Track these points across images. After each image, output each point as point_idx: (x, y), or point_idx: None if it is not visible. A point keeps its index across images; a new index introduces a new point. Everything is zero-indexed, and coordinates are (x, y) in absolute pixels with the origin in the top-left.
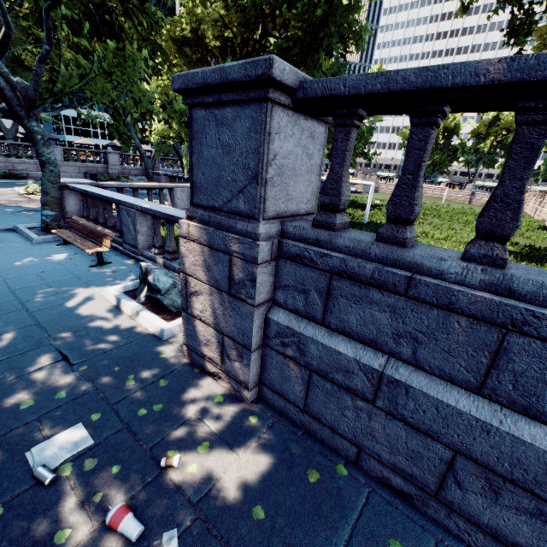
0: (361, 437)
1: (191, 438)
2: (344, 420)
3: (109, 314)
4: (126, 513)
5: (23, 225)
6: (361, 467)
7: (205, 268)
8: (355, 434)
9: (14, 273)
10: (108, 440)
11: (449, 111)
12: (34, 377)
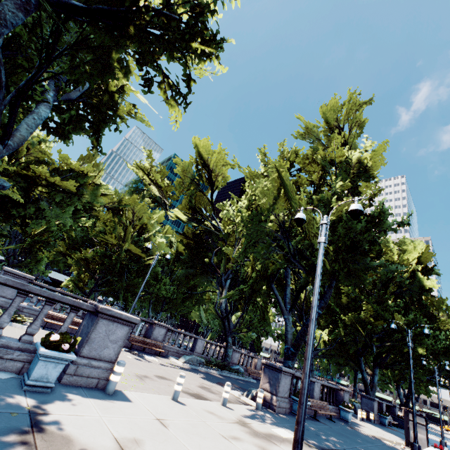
0: None
1: None
2: None
3: None
4: None
5: None
6: None
7: None
8: None
9: None
10: None
11: None
12: None
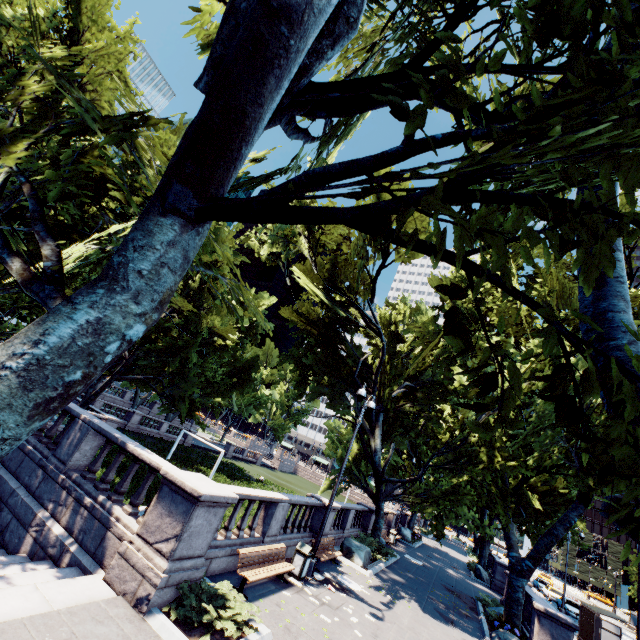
0: None
1: None
2: None
3: None
4: None
5: None
6: None
7: None
8: None
9: None
10: None
11: None
12: None
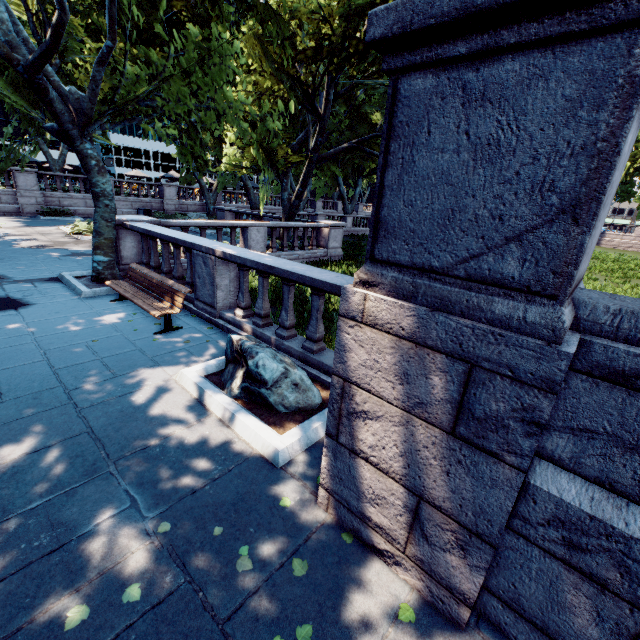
0: None
1: None
2: None
3: (190, 416)
4: None
5: (70, 273)
6: None
7: (394, 377)
8: None
9: (58, 343)
10: None
11: None
12: (87, 547)
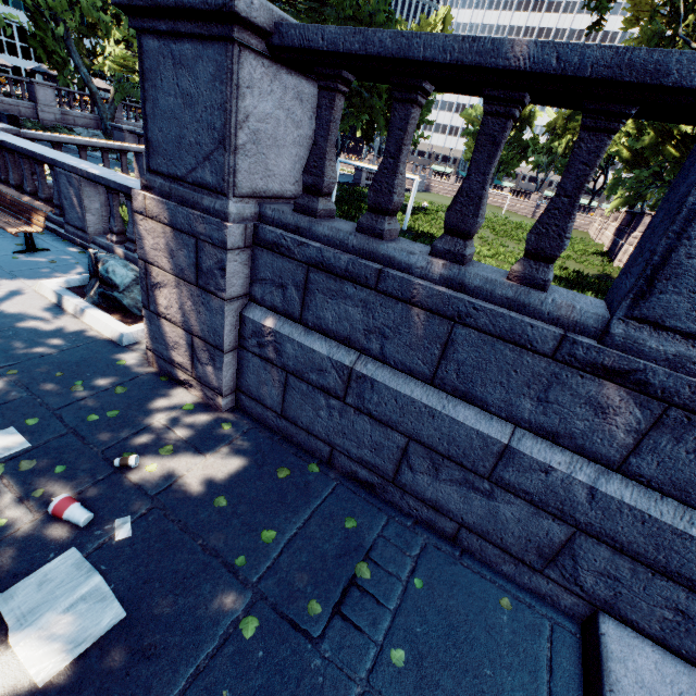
0: (333, 435)
1: (152, 442)
2: (319, 421)
3: (47, 314)
4: (73, 502)
5: None
6: (333, 465)
7: (168, 254)
8: (329, 434)
9: None
10: (49, 444)
11: (433, 89)
12: None
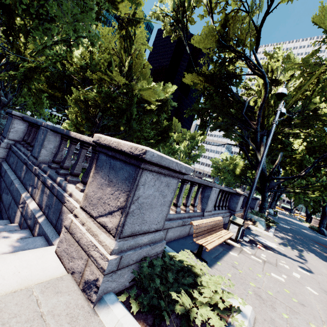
0: None
1: None
2: None
3: None
4: None
5: None
6: None
7: None
8: None
9: None
10: None
11: None
12: None
